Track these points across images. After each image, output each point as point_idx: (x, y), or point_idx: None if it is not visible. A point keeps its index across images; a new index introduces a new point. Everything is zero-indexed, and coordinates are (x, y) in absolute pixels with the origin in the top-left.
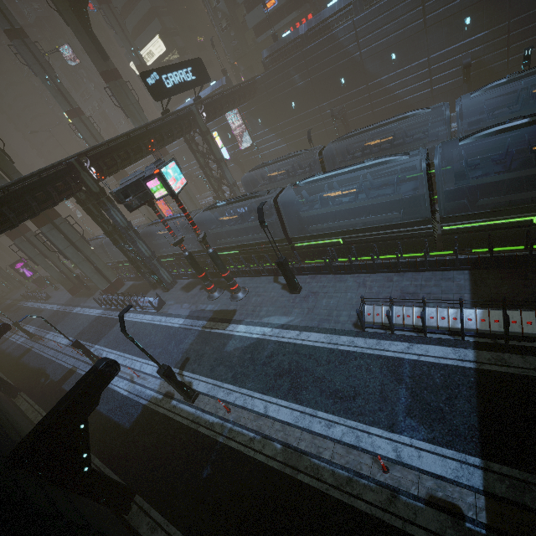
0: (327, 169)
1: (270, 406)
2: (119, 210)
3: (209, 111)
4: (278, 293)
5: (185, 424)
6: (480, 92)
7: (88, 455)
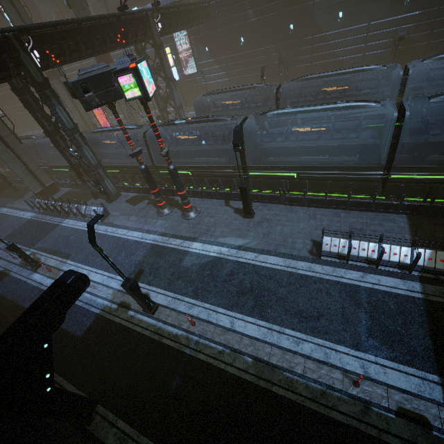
0: (281, 107)
1: (236, 322)
2: (65, 109)
3: (165, 23)
4: (231, 216)
5: (146, 335)
6: (432, 60)
7: (51, 374)
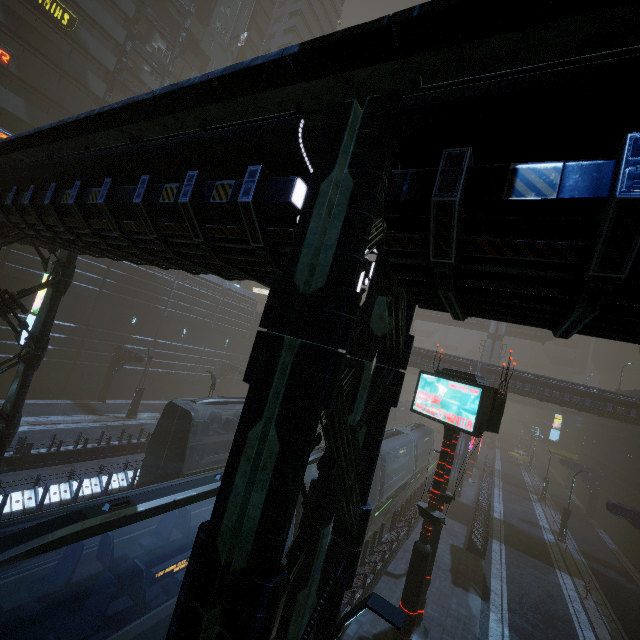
0: None
1: None
2: None
3: None
4: None
5: None
6: None
7: None
